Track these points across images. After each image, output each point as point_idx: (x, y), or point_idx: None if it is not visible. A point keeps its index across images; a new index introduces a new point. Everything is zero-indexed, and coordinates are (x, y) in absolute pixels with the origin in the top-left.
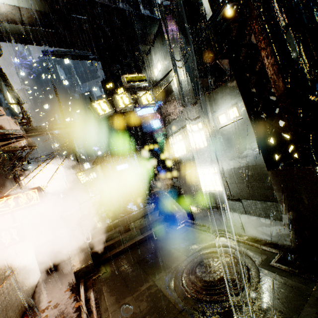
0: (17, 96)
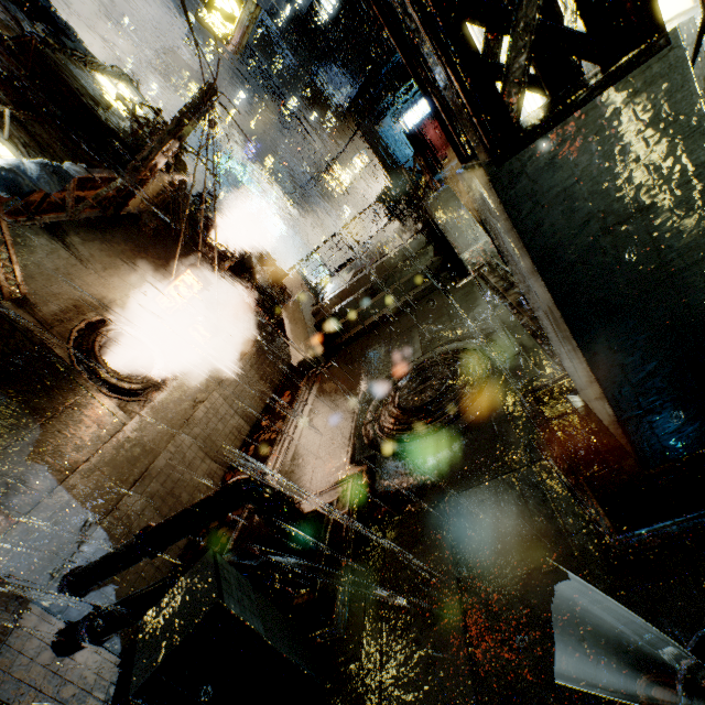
0: (116, 71)
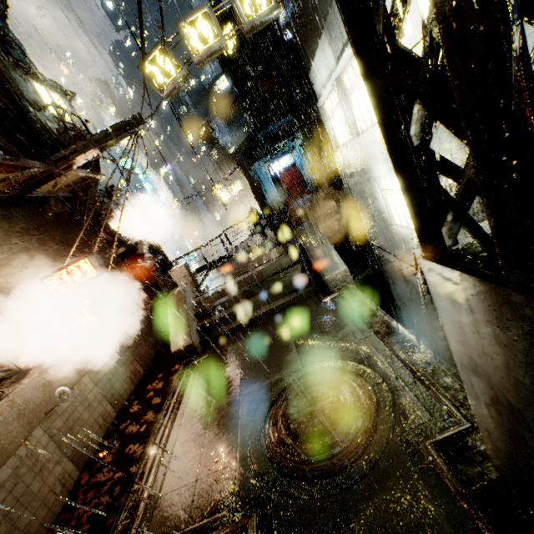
0: (54, 84)
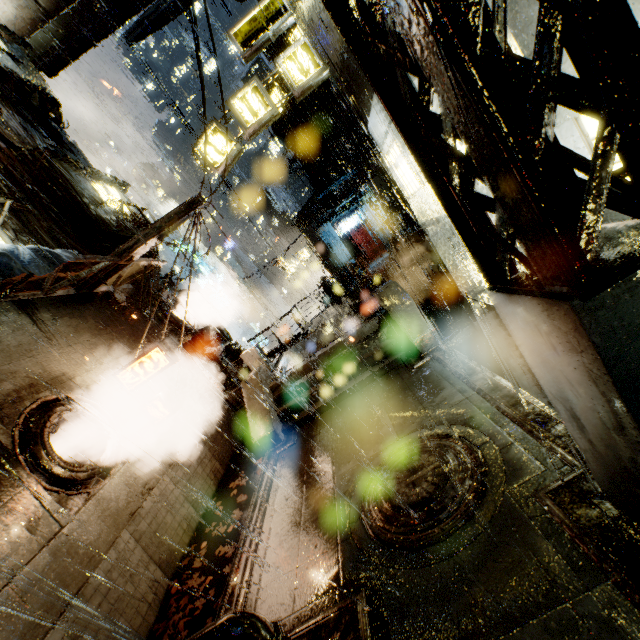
0: (110, 178)
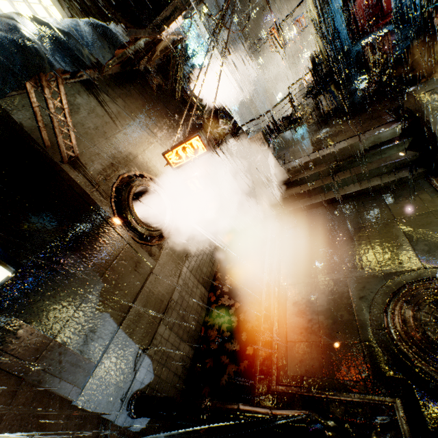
0: None
